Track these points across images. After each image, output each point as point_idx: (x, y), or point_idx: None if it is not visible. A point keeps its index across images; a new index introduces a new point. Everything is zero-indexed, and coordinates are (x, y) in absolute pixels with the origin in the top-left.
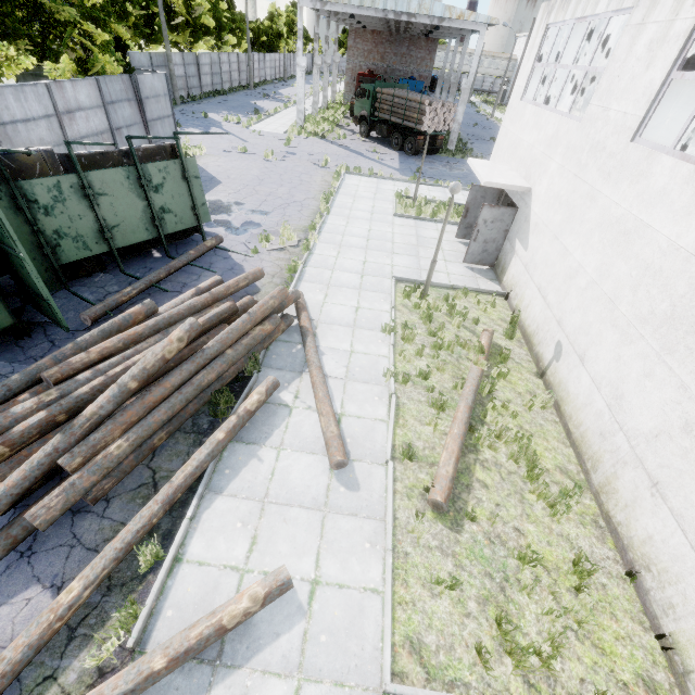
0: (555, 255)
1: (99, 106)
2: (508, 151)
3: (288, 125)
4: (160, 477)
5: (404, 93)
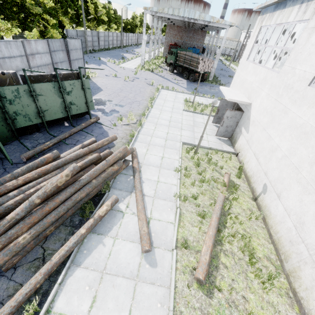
0: (264, 138)
1: (47, 52)
2: (239, 84)
3: (136, 65)
4: (47, 254)
5: (190, 54)
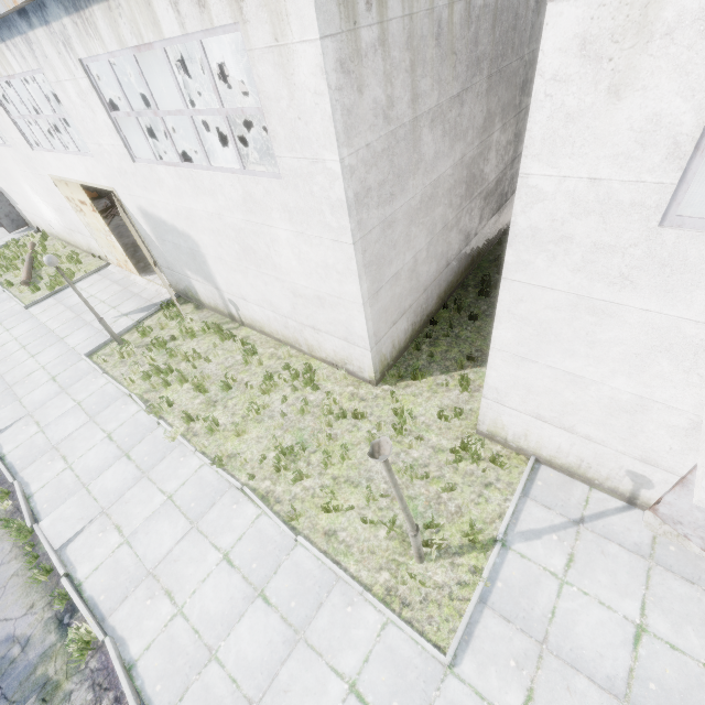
0: (19, 197)
1: None
2: None
3: None
4: None
5: None
